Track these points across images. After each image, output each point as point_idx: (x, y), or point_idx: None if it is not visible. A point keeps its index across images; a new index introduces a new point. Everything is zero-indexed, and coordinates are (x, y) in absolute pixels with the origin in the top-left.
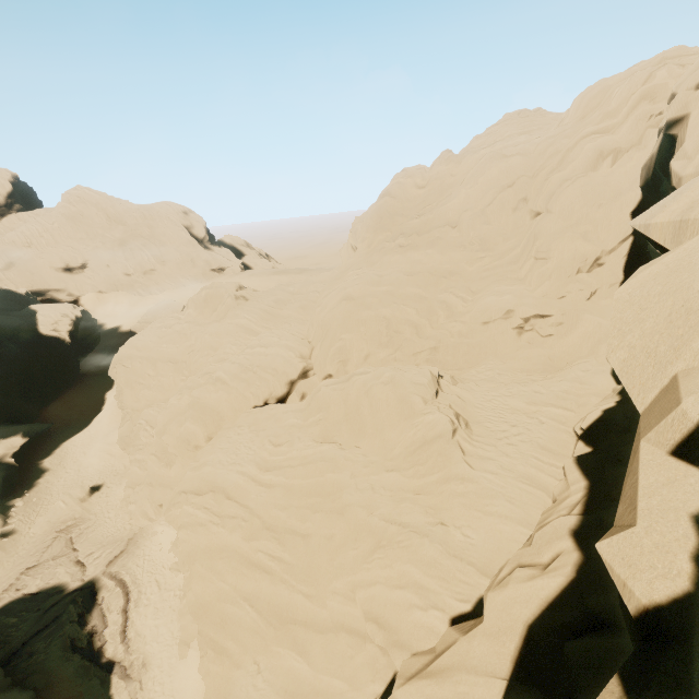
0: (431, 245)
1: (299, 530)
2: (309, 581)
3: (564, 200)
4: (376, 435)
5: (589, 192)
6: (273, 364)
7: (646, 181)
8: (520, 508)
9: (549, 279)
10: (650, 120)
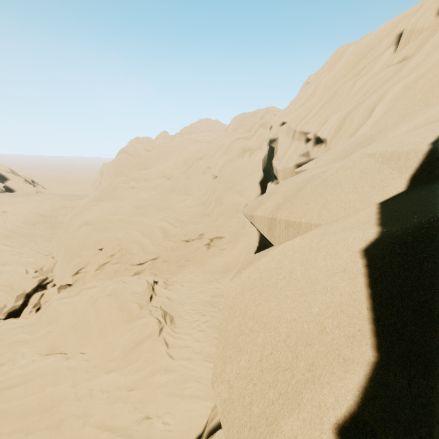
0: (154, 188)
1: None
2: None
3: (228, 171)
4: (100, 339)
5: (240, 169)
6: (8, 281)
7: (264, 167)
8: (205, 385)
9: (223, 215)
10: (264, 137)
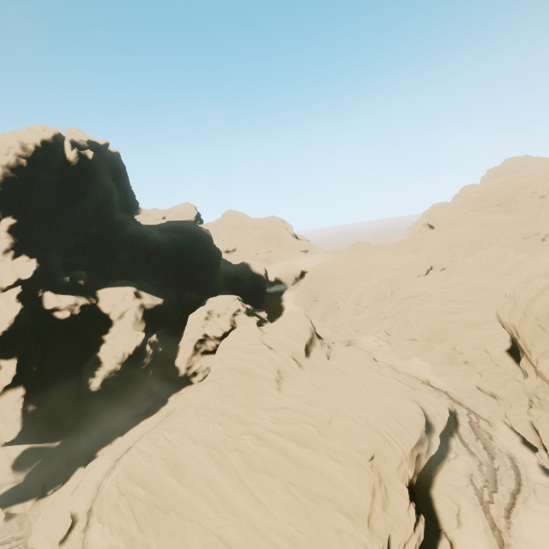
0: (489, 213)
1: (467, 299)
2: (477, 312)
3: None
4: (491, 270)
5: None
6: (419, 263)
7: None
8: None
9: None
10: None
